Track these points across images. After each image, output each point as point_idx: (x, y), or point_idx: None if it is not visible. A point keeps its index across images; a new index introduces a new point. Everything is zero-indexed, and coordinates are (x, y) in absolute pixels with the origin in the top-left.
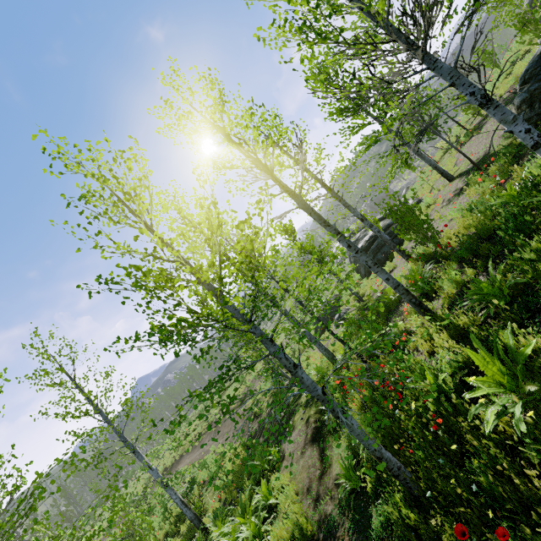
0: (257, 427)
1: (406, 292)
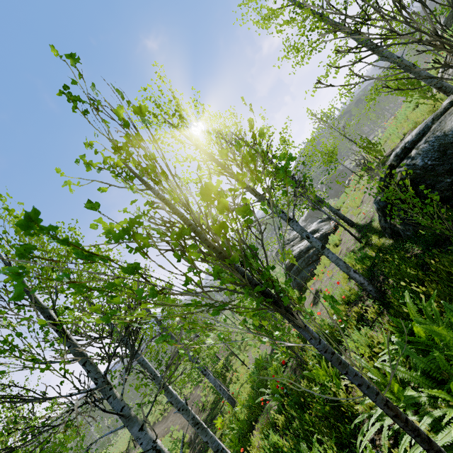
0: None
1: None
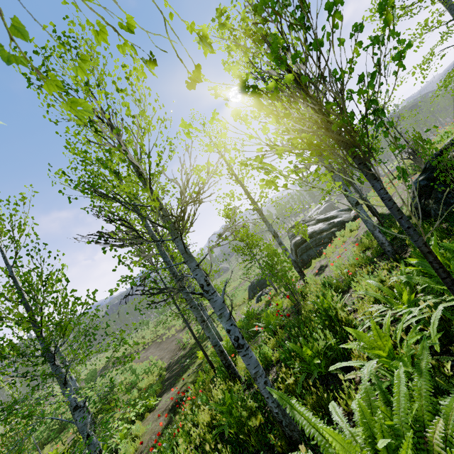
0: (176, 359)
1: (220, 352)
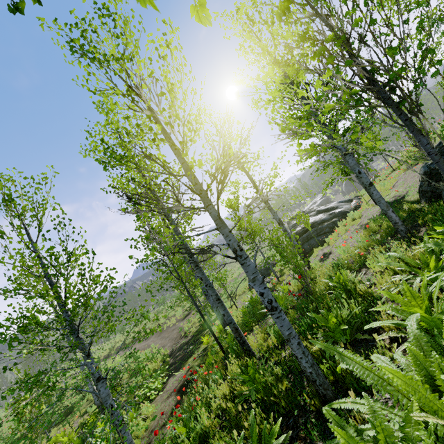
0: (178, 346)
1: (235, 330)
